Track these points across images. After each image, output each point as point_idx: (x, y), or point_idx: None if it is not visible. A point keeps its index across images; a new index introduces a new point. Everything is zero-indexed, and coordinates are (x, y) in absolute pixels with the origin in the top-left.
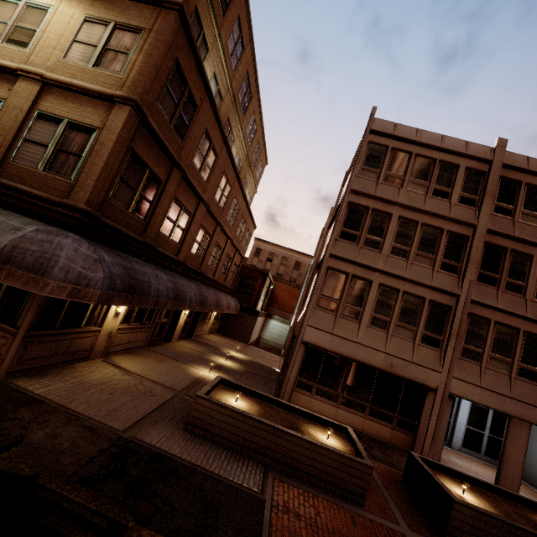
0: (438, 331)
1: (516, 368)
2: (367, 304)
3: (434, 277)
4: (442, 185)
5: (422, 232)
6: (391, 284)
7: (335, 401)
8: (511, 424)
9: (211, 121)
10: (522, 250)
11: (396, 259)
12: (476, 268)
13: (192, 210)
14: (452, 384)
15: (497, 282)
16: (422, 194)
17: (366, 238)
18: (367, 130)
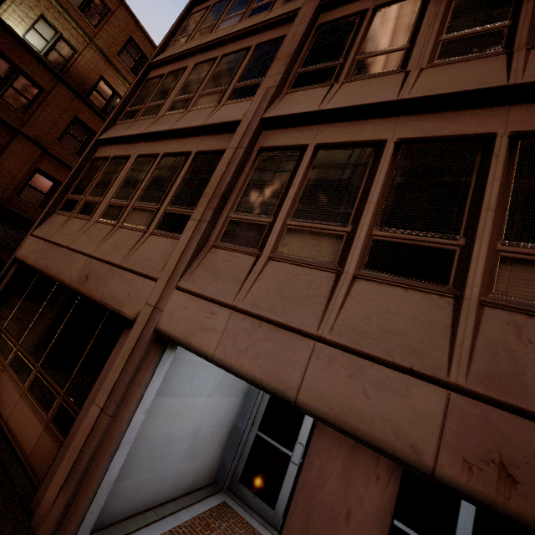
0: (192, 201)
1: (362, 247)
2: (111, 190)
3: (212, 113)
4: None
5: (219, 65)
6: (152, 150)
7: (6, 358)
8: (311, 454)
9: (2, 39)
10: None
11: (170, 115)
12: (284, 65)
13: (1, 140)
14: (168, 306)
15: (336, 71)
16: (234, 24)
17: (147, 108)
18: (188, 3)
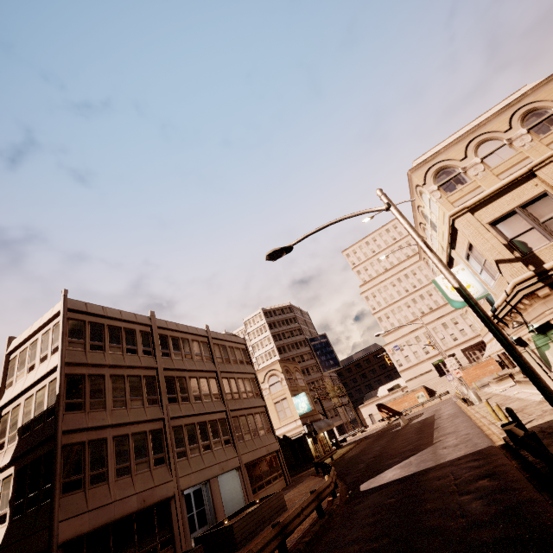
0: (161, 451)
1: (201, 448)
2: (110, 461)
3: (147, 412)
4: (131, 345)
5: (129, 382)
6: (121, 432)
7: None
8: (211, 485)
9: None
10: (181, 375)
11: (119, 410)
12: (166, 395)
13: None
14: (181, 483)
15: (177, 399)
16: (120, 353)
17: (90, 402)
18: (65, 309)
